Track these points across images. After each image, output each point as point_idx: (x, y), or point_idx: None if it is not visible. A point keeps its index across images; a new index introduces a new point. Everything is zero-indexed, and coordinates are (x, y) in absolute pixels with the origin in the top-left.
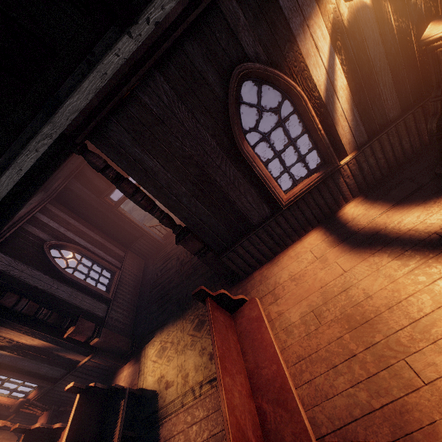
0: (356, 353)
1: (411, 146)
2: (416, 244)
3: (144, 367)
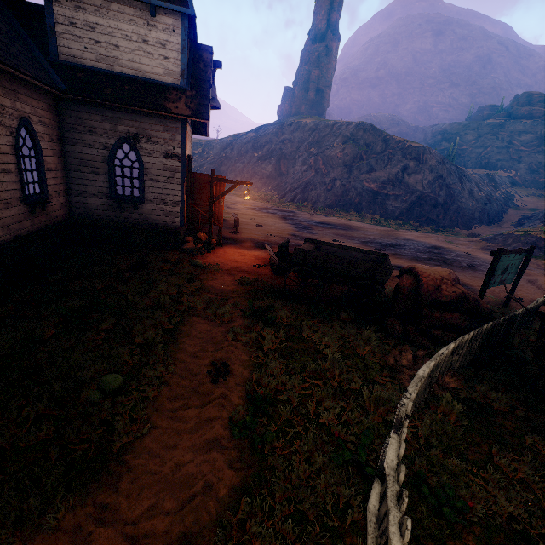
0: None
1: None
2: None
3: None
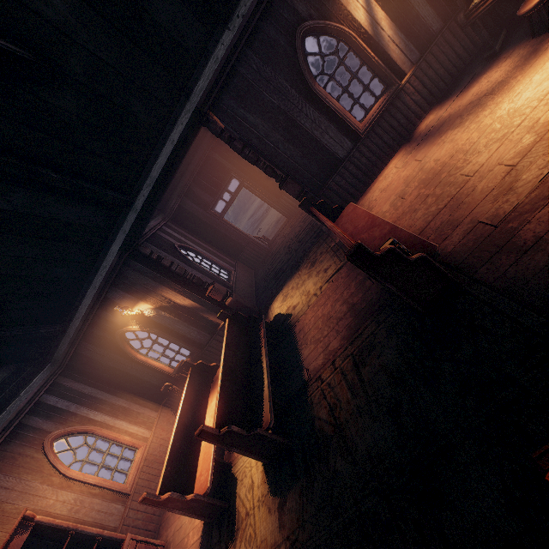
0: (428, 193)
1: (465, 50)
2: (470, 111)
3: (273, 315)
